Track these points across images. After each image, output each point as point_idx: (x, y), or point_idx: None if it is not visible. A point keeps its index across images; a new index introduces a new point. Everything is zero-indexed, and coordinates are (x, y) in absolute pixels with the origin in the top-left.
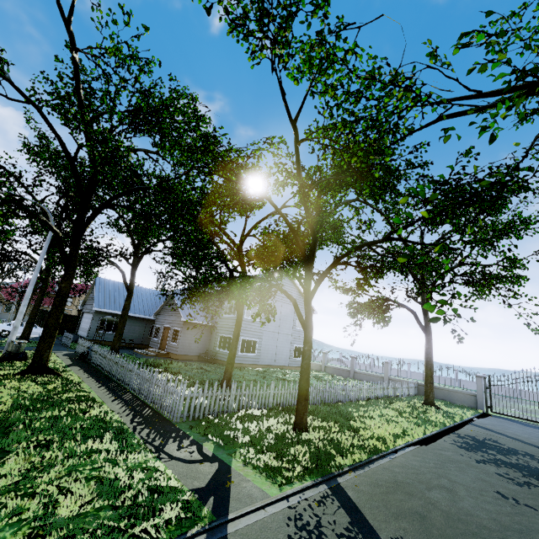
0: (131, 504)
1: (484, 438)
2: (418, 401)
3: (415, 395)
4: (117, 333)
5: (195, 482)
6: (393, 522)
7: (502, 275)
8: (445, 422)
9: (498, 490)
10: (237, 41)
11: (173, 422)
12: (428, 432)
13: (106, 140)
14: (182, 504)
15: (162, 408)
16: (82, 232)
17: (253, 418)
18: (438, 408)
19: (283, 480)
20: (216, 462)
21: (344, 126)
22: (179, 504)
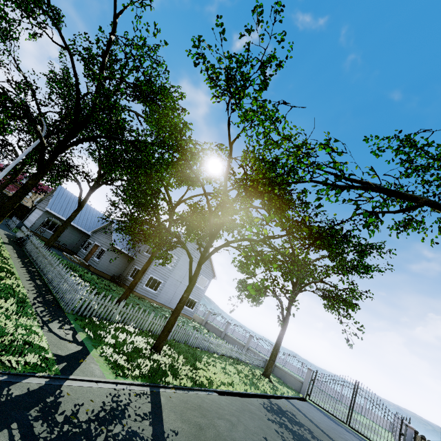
0: (8, 344)
1: (287, 410)
2: (259, 371)
3: (261, 367)
4: (55, 234)
5: (59, 351)
6: (179, 423)
7: (345, 299)
8: (267, 390)
9: (266, 437)
10: (209, 86)
11: (65, 311)
12: (249, 391)
13: (110, 96)
14: (42, 358)
15: (62, 299)
16: (63, 150)
17: (126, 331)
18: (270, 381)
19: (121, 373)
20: (81, 346)
21: (254, 161)
22: (40, 357)
